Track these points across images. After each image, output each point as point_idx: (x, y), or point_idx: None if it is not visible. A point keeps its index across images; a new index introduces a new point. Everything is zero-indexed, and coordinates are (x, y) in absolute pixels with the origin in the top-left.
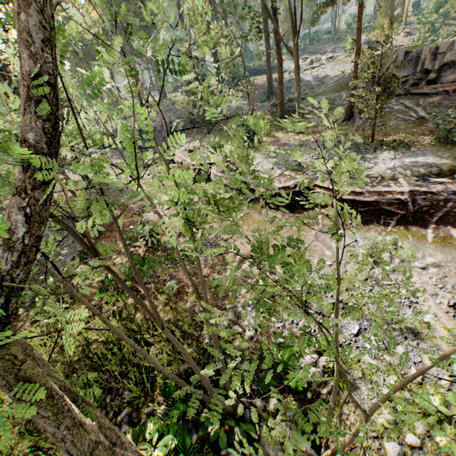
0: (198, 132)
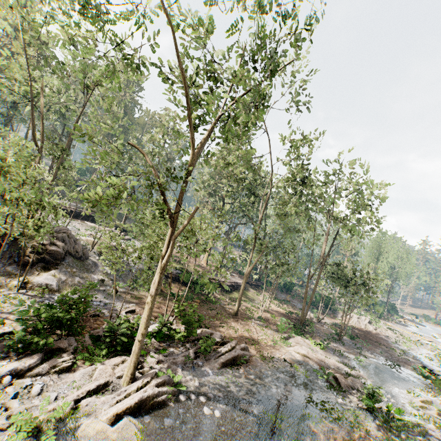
0: None
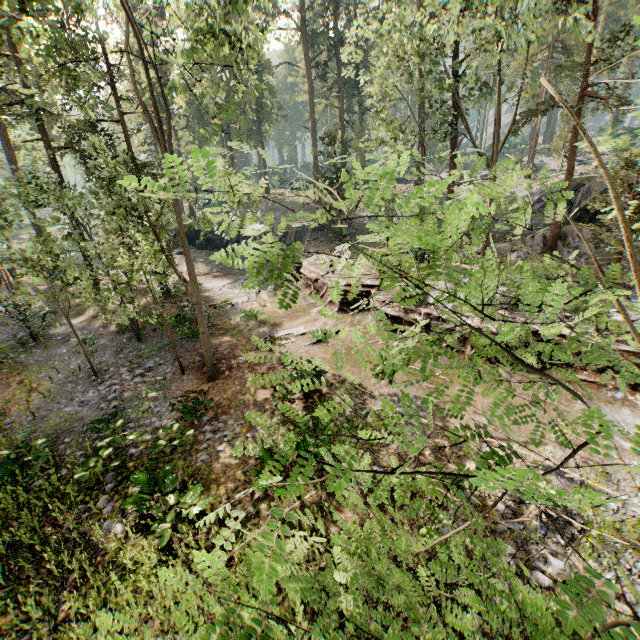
0: (323, 242)
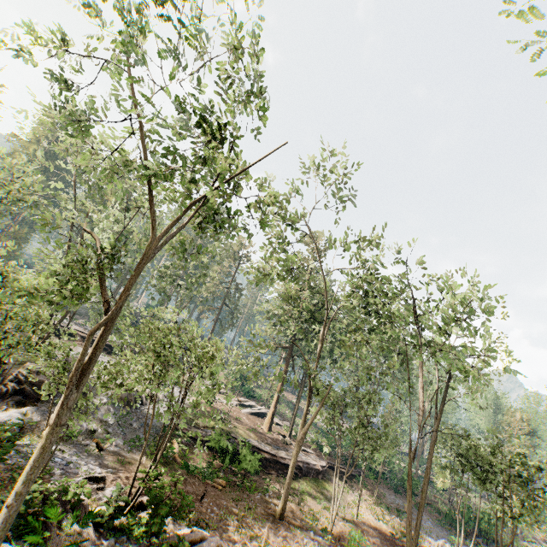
0: None
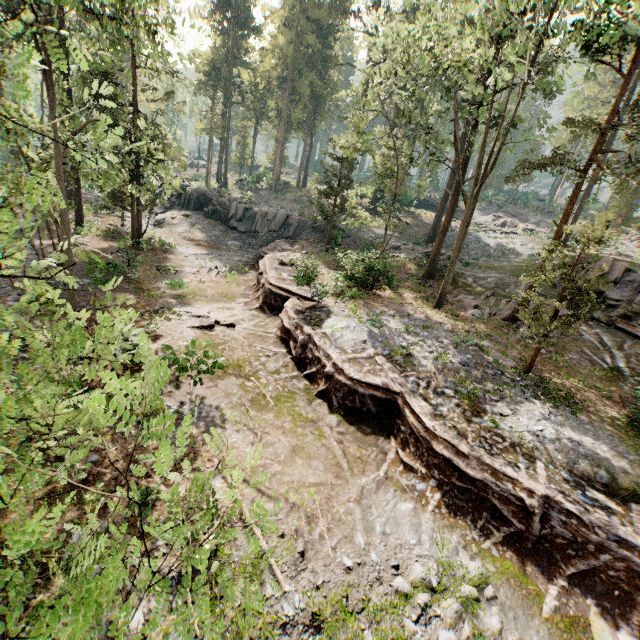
0: (314, 244)
